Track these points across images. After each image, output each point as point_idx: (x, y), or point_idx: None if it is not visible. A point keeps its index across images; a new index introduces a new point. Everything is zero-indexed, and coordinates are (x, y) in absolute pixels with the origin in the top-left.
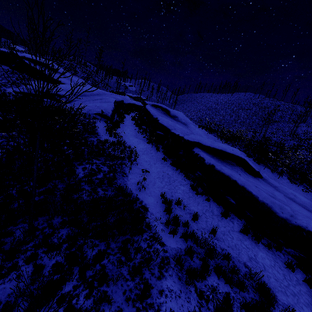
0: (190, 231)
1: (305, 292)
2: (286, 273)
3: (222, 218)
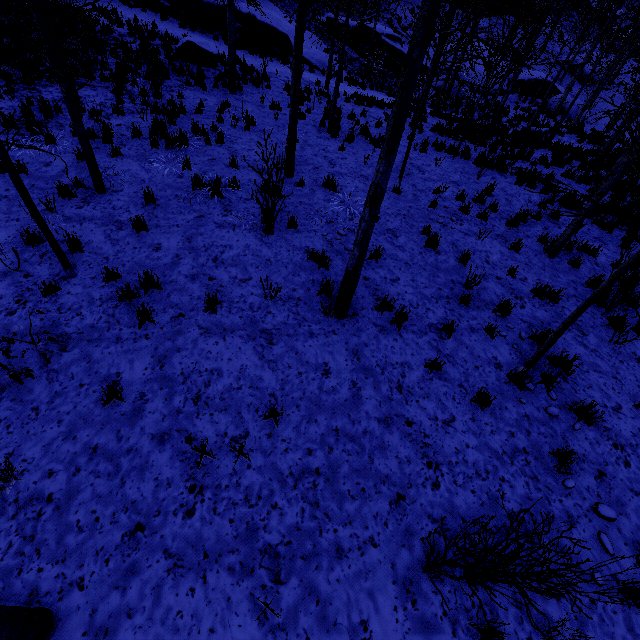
0: (134, 24)
1: (224, 47)
2: (214, 42)
3: (163, 22)
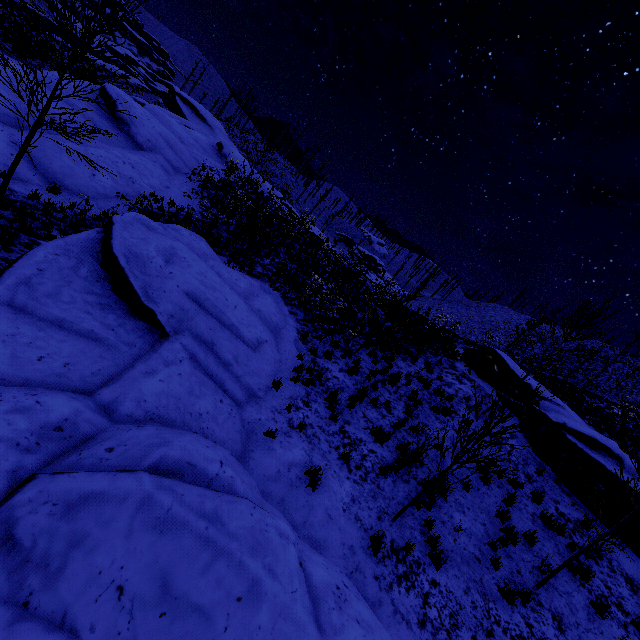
0: None
1: None
2: None
3: None
